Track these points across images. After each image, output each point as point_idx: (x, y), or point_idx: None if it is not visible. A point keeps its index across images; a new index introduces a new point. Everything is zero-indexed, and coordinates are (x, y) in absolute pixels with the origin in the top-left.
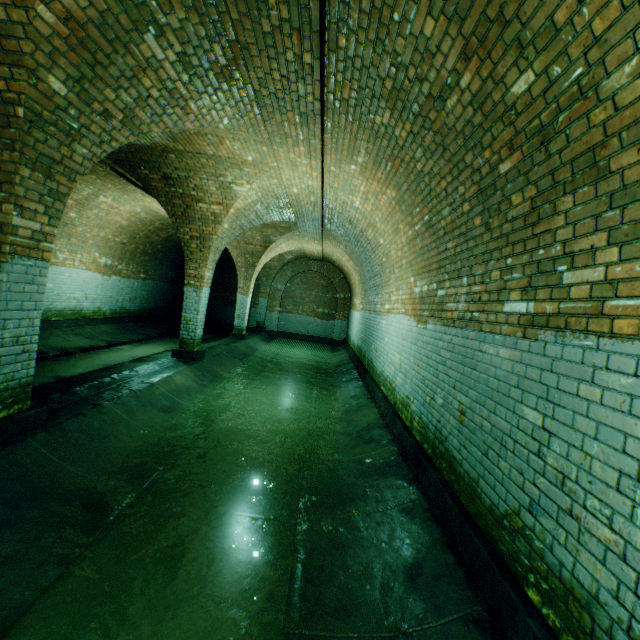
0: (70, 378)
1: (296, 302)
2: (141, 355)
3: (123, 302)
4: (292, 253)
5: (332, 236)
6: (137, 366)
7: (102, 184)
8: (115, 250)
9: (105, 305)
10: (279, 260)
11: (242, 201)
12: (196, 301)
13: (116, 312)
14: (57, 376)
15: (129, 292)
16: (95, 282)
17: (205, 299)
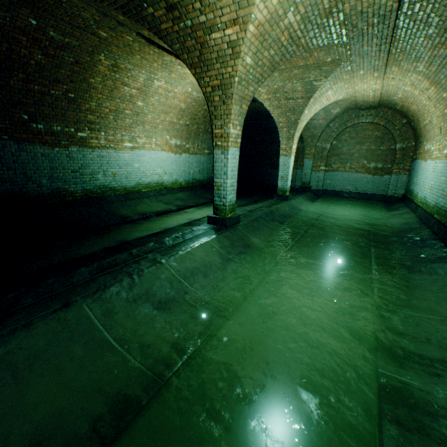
0: (121, 244)
1: (342, 159)
2: (197, 217)
3: (193, 174)
4: (339, 105)
5: (405, 52)
6: (180, 231)
7: (149, 65)
8: (181, 132)
9: (180, 177)
10: (324, 117)
11: (263, 4)
12: (224, 164)
13: (189, 182)
14: (121, 240)
15: (197, 166)
16: (170, 160)
17: (234, 161)
